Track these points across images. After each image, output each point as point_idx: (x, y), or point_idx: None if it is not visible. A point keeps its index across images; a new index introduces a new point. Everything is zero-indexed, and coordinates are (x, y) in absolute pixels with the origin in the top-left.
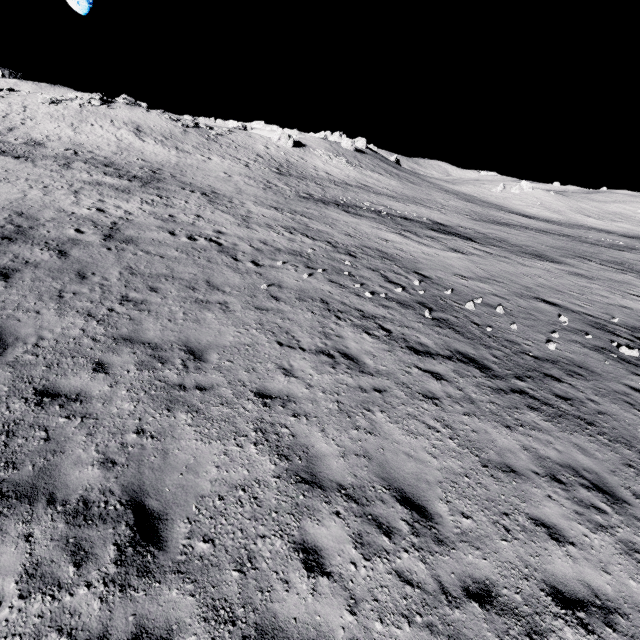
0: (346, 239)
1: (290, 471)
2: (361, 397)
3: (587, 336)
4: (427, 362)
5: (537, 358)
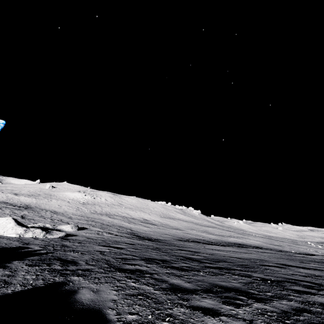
0: (282, 243)
1: None
2: None
3: None
4: None
5: None
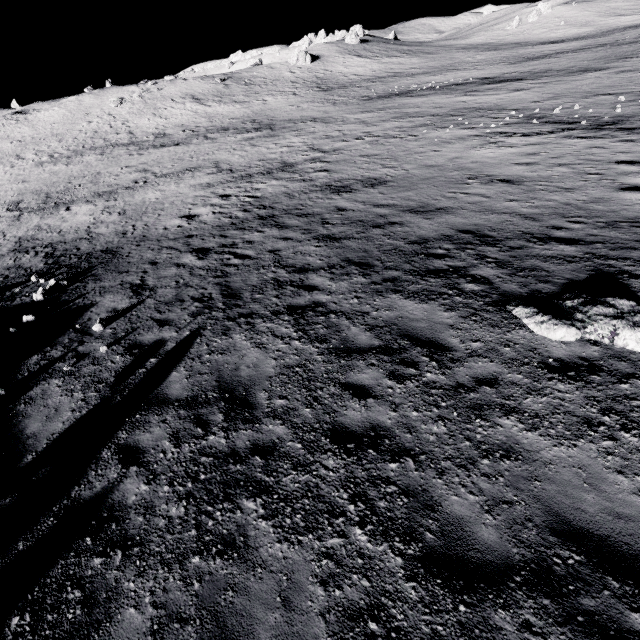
0: (439, 110)
1: (530, 166)
2: (534, 150)
3: (639, 101)
4: (553, 135)
5: (611, 118)
